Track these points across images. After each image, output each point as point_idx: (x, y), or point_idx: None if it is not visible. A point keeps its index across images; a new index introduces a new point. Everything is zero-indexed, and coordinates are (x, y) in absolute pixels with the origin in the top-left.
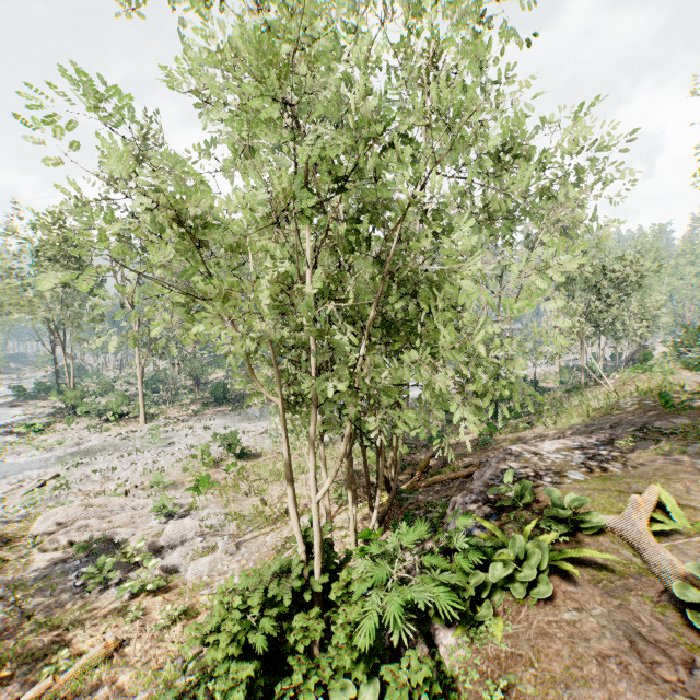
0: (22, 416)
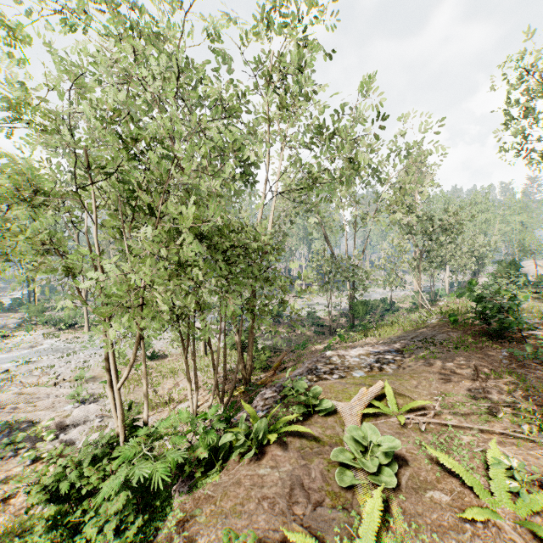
0: None
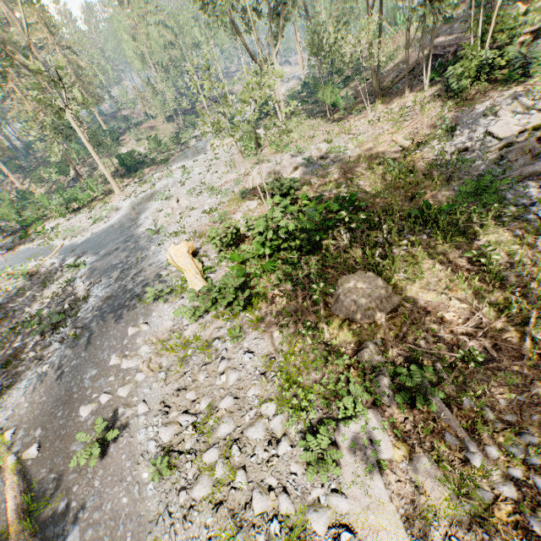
0: None
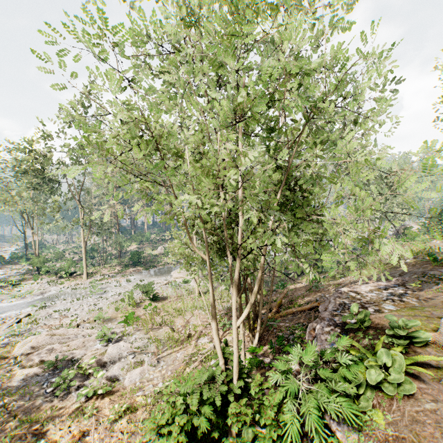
0: (2, 275)
